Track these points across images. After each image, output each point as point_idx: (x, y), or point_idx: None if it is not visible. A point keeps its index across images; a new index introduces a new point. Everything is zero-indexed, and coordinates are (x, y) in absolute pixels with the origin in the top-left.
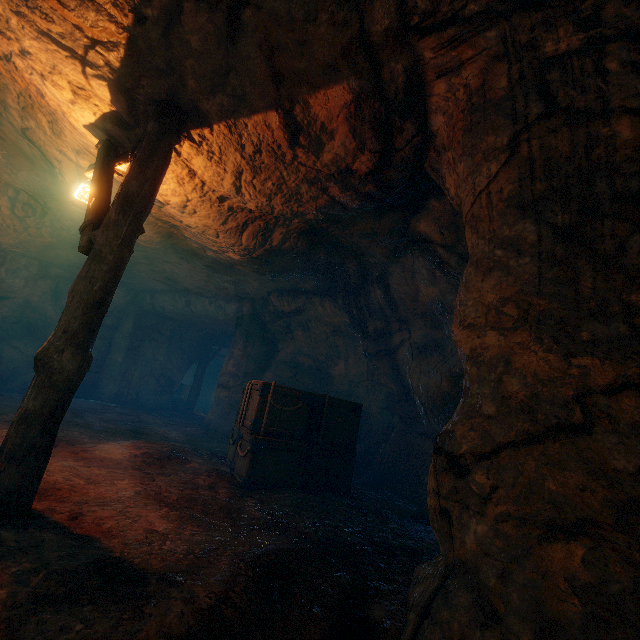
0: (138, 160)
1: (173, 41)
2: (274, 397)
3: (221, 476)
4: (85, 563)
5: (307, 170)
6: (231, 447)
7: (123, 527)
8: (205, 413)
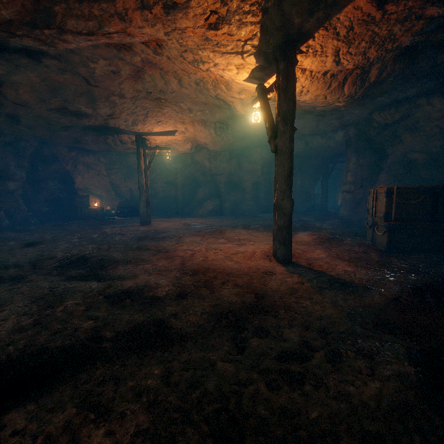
0: (281, 91)
1: (283, 7)
2: (397, 196)
3: (367, 246)
4: (327, 279)
5: (398, 14)
6: (368, 230)
7: (331, 268)
8: (334, 209)
